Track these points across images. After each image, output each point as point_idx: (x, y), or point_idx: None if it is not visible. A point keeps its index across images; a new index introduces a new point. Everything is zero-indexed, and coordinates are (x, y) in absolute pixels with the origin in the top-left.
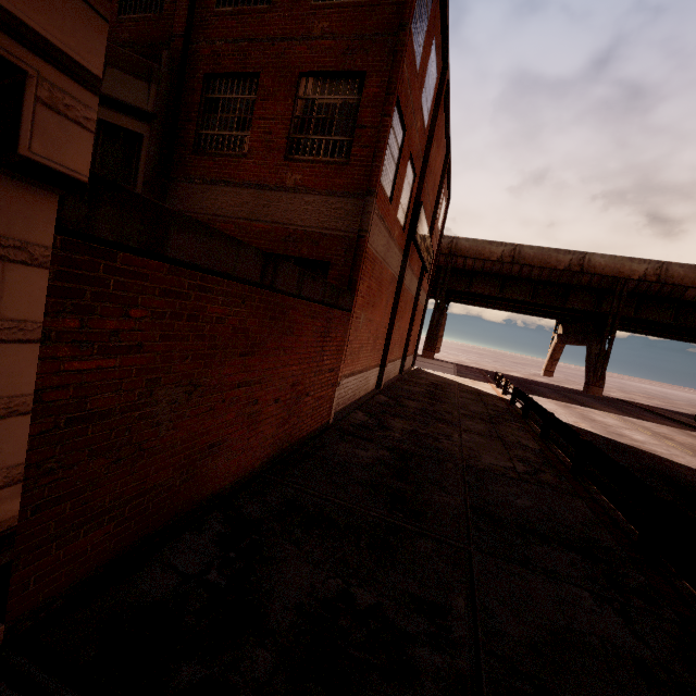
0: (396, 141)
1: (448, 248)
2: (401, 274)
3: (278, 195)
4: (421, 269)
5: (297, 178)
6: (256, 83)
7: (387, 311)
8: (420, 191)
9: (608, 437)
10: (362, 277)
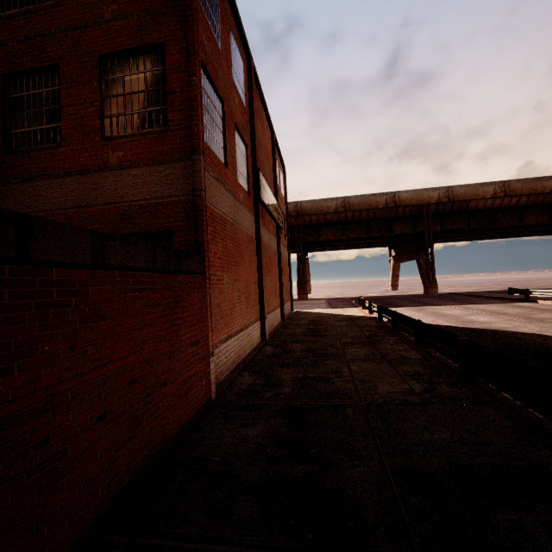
0: (216, 111)
1: (295, 211)
2: (257, 233)
3: (104, 175)
4: (276, 228)
5: (119, 155)
6: (57, 74)
7: (253, 268)
8: (255, 160)
9: (464, 327)
10: (213, 239)
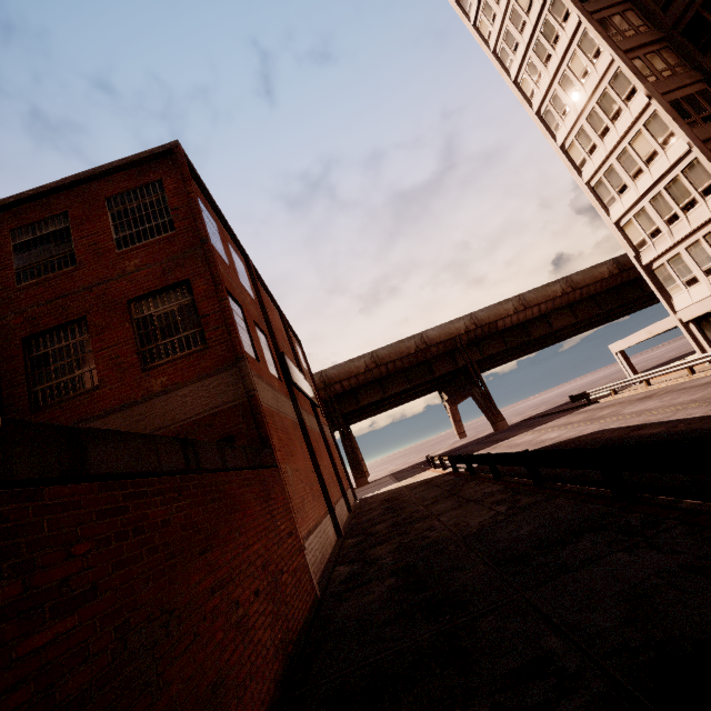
0: (238, 316)
1: (322, 382)
2: (299, 417)
3: (150, 404)
4: (311, 407)
5: (163, 381)
6: (84, 325)
7: (306, 455)
8: (276, 345)
9: (536, 448)
10: (269, 433)
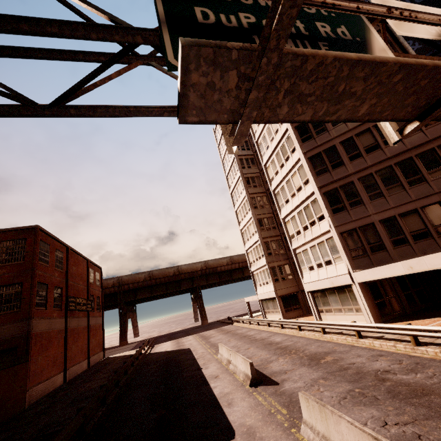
0: (43, 290)
1: (118, 282)
2: (66, 326)
3: None
4: (87, 311)
5: None
6: None
7: (61, 345)
8: (67, 291)
9: (171, 350)
10: (35, 344)
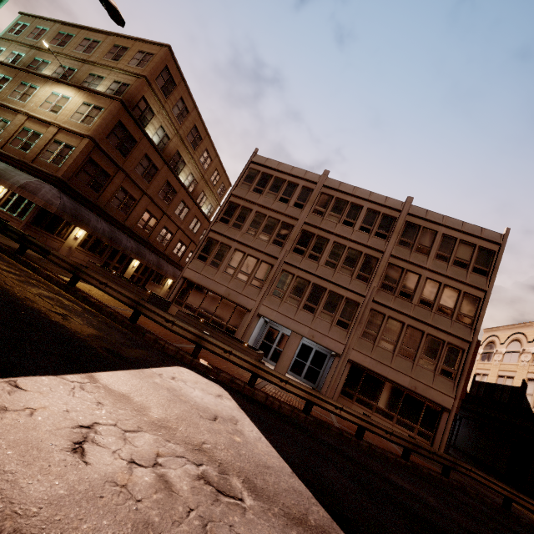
0: None
1: None
2: None
3: None
4: None
5: None
6: None
7: None
8: None
9: None
10: None
